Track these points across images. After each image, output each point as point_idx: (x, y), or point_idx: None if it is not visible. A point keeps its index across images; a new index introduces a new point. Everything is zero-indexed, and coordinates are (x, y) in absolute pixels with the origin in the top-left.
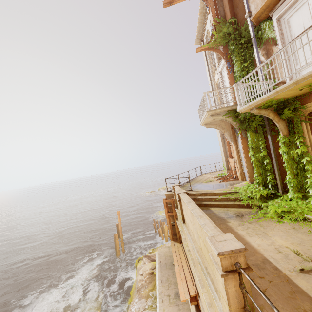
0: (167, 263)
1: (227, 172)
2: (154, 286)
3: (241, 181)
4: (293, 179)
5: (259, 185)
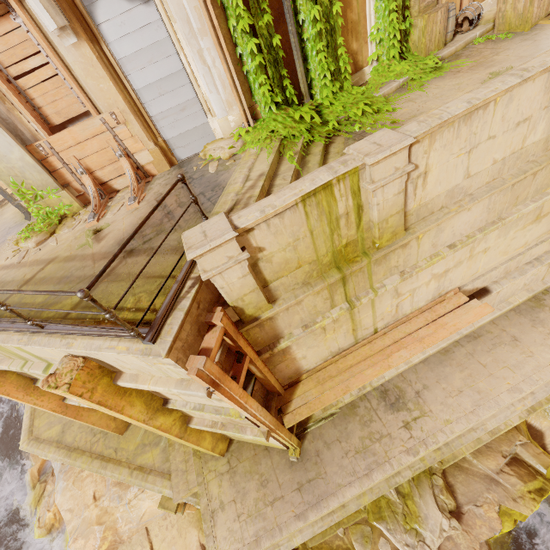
0: (295, 481)
1: (71, 196)
2: (338, 547)
3: (170, 168)
4: (327, 58)
5: (280, 108)
